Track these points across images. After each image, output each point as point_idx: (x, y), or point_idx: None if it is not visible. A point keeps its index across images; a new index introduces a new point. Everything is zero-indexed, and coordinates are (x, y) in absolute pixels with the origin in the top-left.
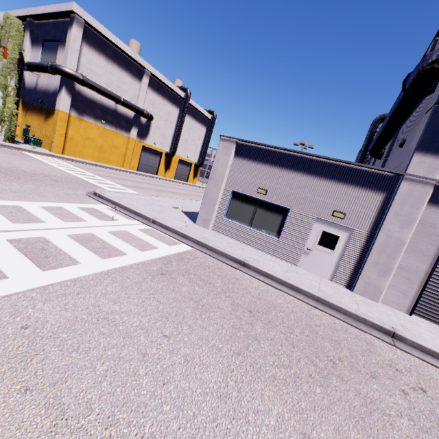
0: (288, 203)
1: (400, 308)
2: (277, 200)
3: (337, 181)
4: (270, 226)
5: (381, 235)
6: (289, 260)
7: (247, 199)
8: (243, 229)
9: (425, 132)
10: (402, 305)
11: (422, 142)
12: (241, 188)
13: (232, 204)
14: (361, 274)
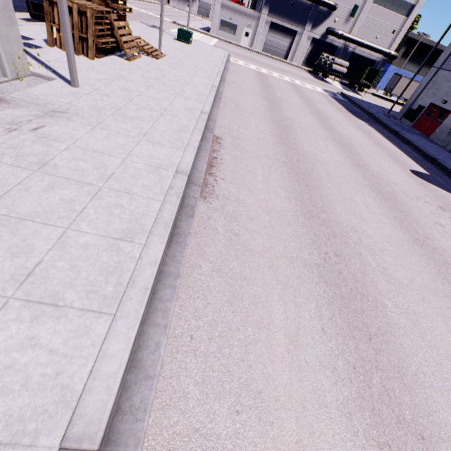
0: (237, 23)
1: (260, 51)
2: (234, 22)
3: (249, 15)
4: (233, 32)
5: (257, 31)
6: (238, 42)
7: (226, 22)
8: (225, 34)
9: (265, 1)
10: (261, 50)
11: (265, 4)
12: (224, 18)
13: (221, 25)
14: (253, 43)
